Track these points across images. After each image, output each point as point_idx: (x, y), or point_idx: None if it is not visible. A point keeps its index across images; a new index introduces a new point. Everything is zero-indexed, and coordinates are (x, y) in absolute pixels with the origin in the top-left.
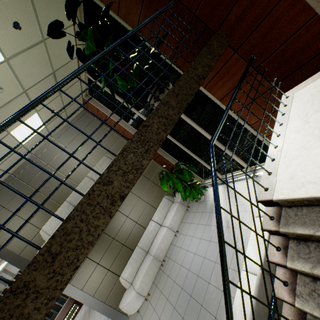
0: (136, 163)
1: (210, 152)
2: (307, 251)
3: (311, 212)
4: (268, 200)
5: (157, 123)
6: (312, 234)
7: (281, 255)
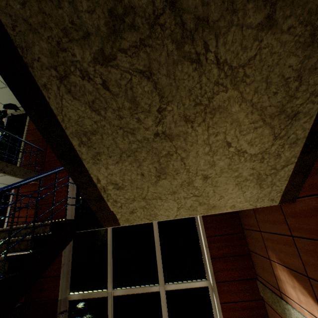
0: None
1: None
2: None
3: None
4: None
5: None
6: None
7: None
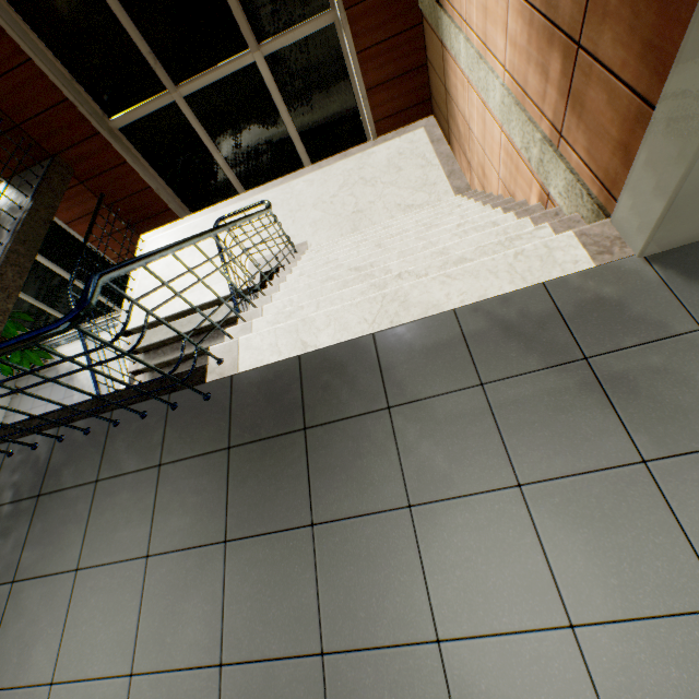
0: (3, 307)
1: (70, 296)
2: (150, 356)
3: (150, 333)
4: (125, 331)
5: (12, 271)
6: (149, 344)
7: (137, 365)
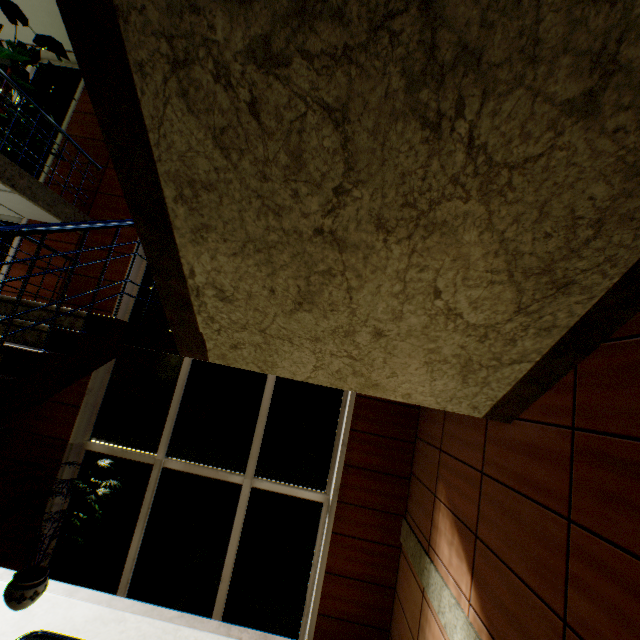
0: None
1: None
2: None
3: None
4: None
5: None
6: None
7: None
